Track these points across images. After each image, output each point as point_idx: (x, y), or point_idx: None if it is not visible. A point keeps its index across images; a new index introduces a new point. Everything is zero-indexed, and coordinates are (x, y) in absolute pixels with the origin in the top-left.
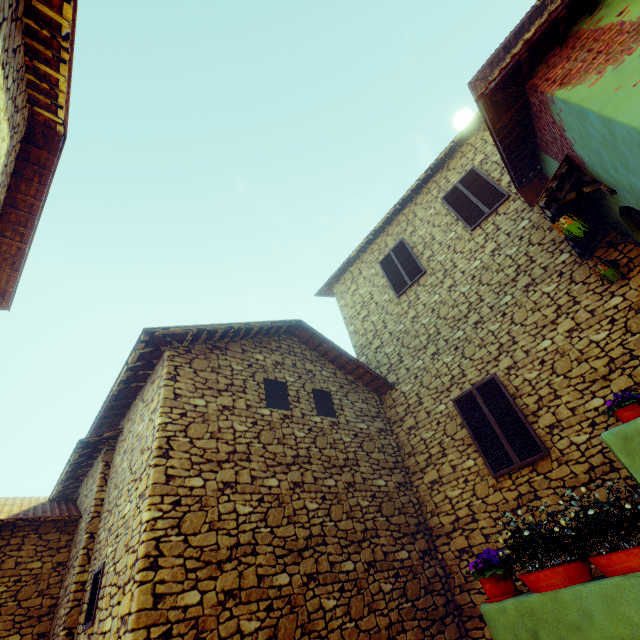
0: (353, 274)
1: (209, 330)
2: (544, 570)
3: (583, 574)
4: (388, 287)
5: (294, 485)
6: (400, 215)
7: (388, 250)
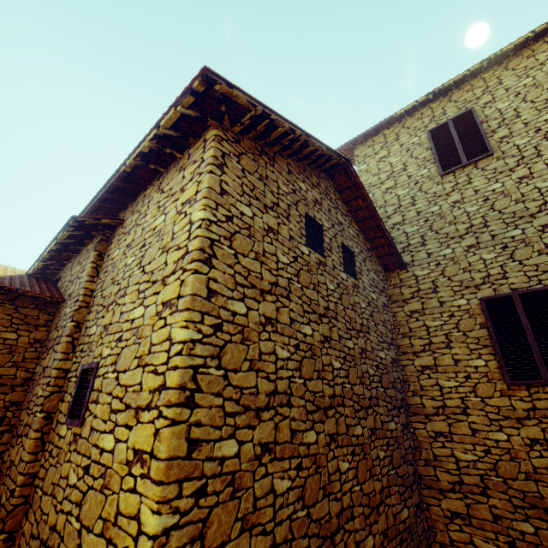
0: (387, 138)
1: (272, 120)
2: None
3: None
4: (431, 162)
5: (324, 338)
6: (477, 79)
7: (445, 119)
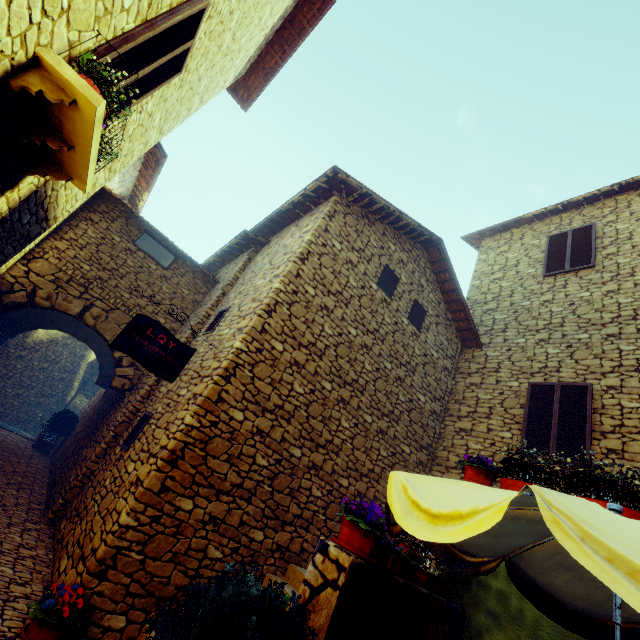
0: (513, 236)
1: (372, 198)
2: (525, 482)
3: None
4: (541, 263)
5: (364, 345)
6: (610, 199)
7: (568, 229)
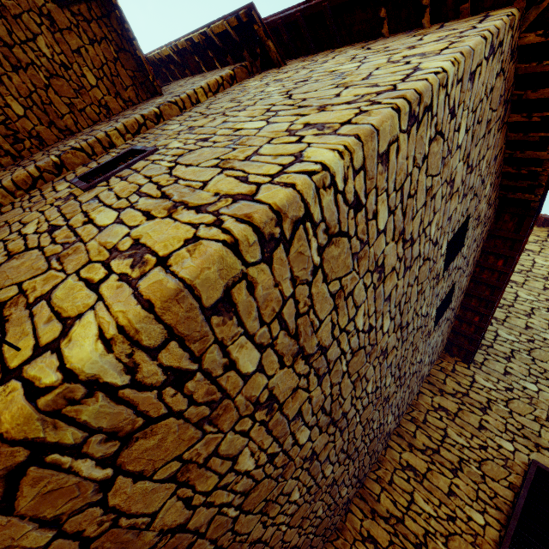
0: None
1: None
2: None
3: None
4: None
5: (384, 350)
6: None
7: None
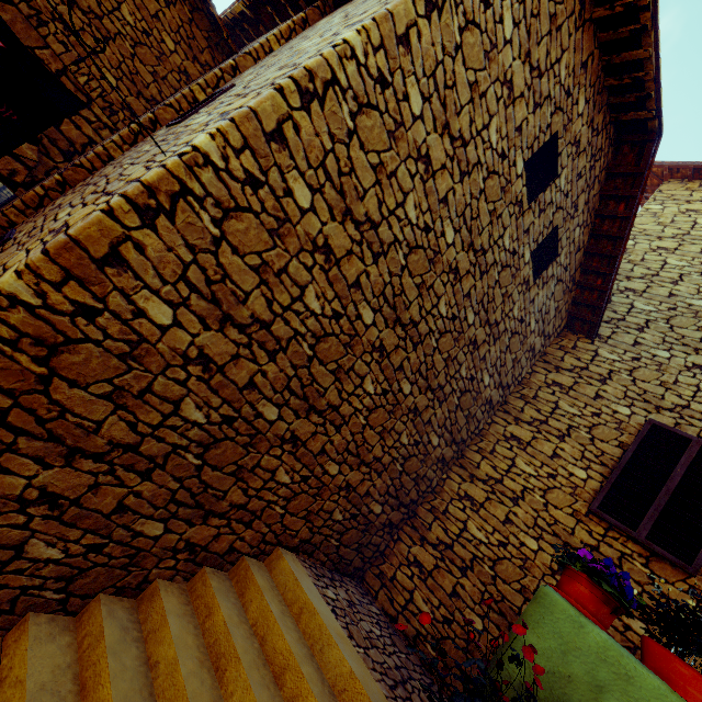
0: None
1: None
2: None
3: None
4: None
5: (454, 268)
6: None
7: None
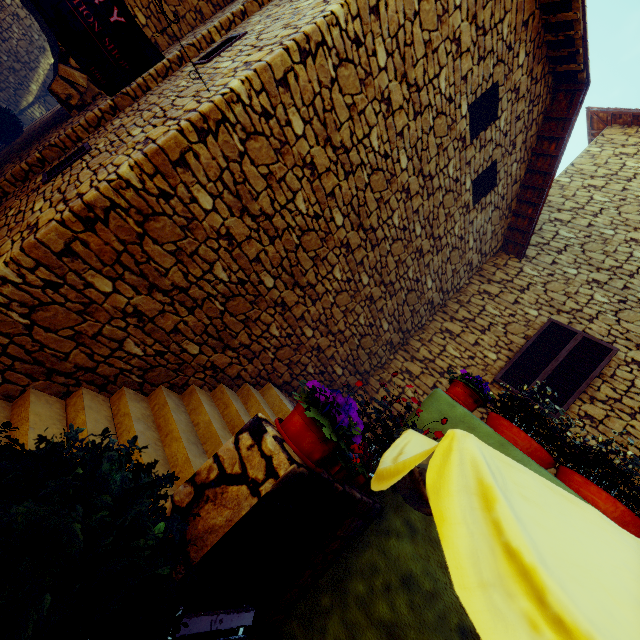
0: None
1: None
2: (522, 431)
3: (542, 464)
4: None
5: (407, 189)
6: None
7: None
